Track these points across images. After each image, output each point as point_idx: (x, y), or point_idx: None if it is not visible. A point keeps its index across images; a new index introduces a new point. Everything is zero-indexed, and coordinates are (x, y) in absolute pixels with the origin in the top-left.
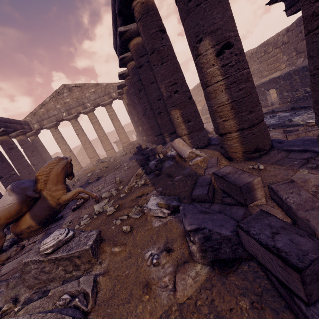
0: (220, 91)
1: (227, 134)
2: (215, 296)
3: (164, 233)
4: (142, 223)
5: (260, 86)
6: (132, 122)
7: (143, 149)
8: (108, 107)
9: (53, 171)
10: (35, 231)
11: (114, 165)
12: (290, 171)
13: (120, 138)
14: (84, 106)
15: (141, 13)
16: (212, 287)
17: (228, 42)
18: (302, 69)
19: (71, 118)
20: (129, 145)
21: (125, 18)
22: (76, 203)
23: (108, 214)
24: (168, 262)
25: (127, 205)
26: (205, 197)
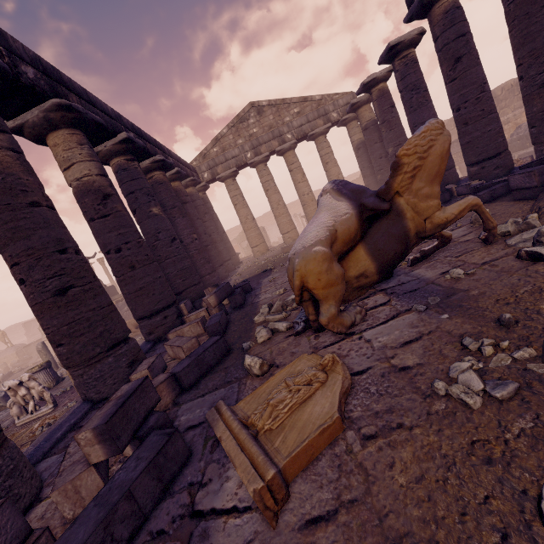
0: None
1: None
2: None
3: None
4: None
5: None
6: (362, 167)
7: None
8: (322, 141)
9: (435, 146)
10: (360, 288)
11: None
12: None
13: None
14: (282, 140)
15: None
16: None
17: None
18: None
19: (259, 162)
20: None
21: None
22: None
23: None
24: None
25: None
26: None
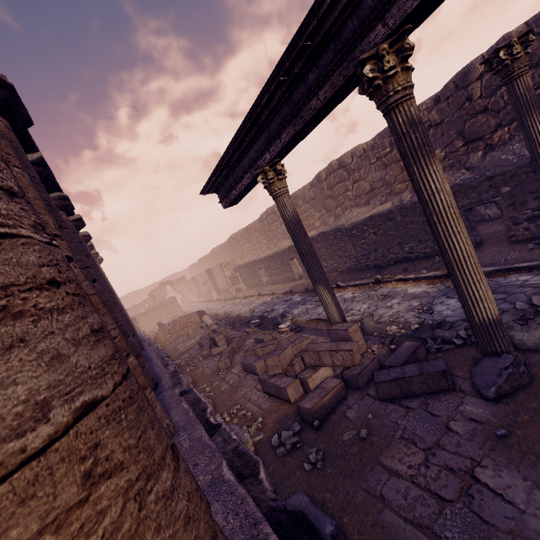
0: None
1: None
2: None
3: None
4: None
5: (282, 253)
6: None
7: None
8: None
9: None
10: None
11: None
12: None
13: None
14: None
15: None
16: None
17: None
18: (312, 239)
19: None
20: None
21: None
22: None
23: None
24: None
25: None
26: None
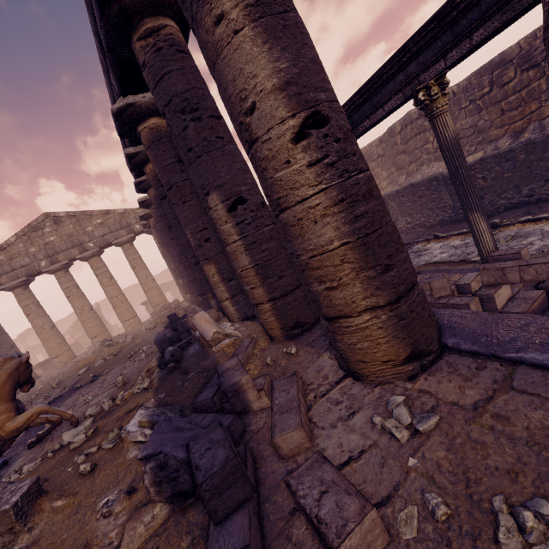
0: (240, 252)
1: (259, 305)
2: (161, 542)
3: (136, 466)
4: (114, 455)
5: None
6: (171, 269)
7: (181, 317)
8: (128, 248)
9: None
10: None
11: (130, 349)
12: (316, 356)
13: (150, 298)
14: (83, 248)
15: (151, 140)
16: (164, 531)
17: (240, 197)
18: (396, 193)
19: (57, 270)
20: (164, 309)
21: (134, 139)
22: (41, 431)
23: (74, 446)
24: (125, 509)
25: (108, 427)
26: (210, 403)
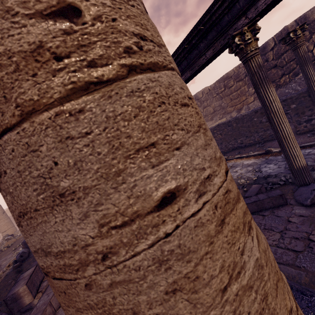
0: None
1: None
2: None
3: None
4: None
5: None
6: None
7: None
8: None
9: None
10: None
11: (19, 242)
12: None
13: None
14: None
15: None
16: None
17: None
18: None
19: None
20: None
21: None
22: None
23: None
24: None
25: None
26: None
